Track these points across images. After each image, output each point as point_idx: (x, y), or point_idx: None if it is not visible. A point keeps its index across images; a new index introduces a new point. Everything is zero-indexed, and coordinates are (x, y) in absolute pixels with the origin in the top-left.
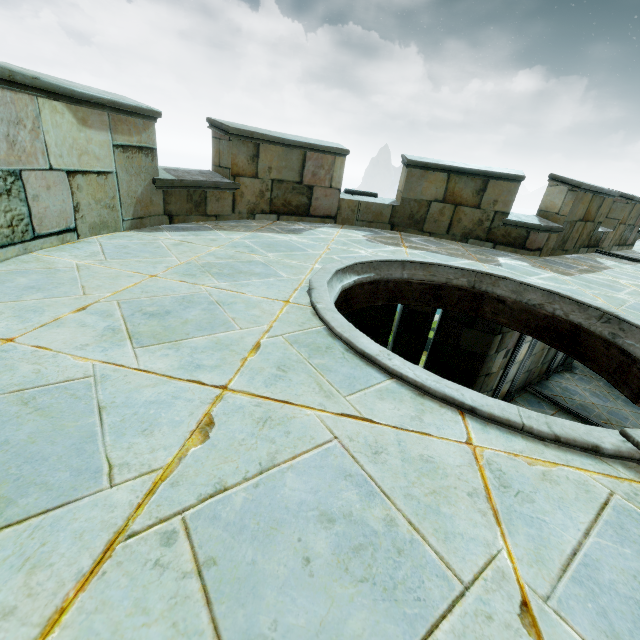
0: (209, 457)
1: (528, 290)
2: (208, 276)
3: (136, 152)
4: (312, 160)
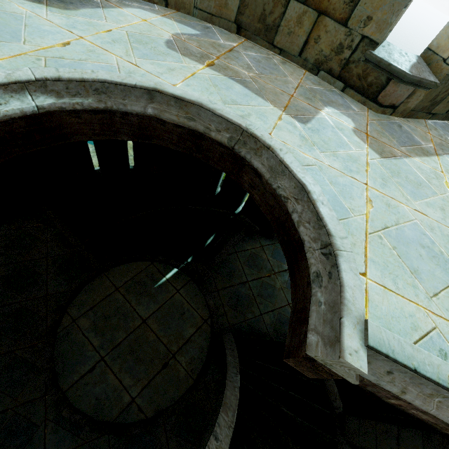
0: None
1: (285, 174)
2: None
3: None
4: None
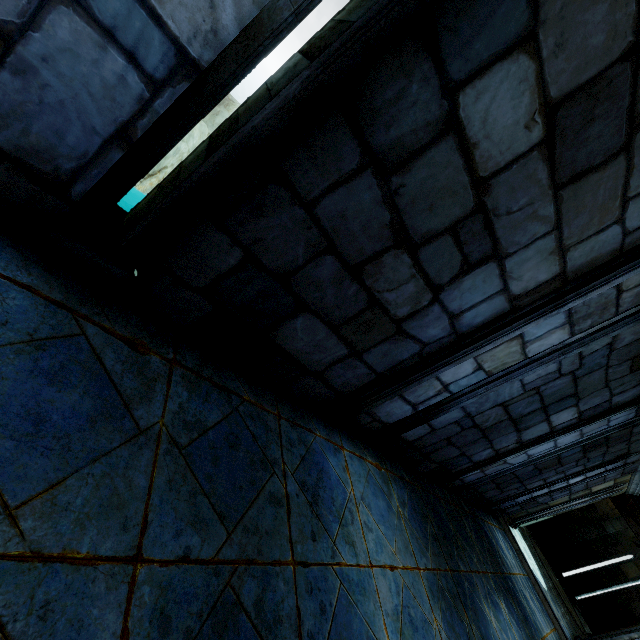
0: None
1: None
2: None
3: None
4: None
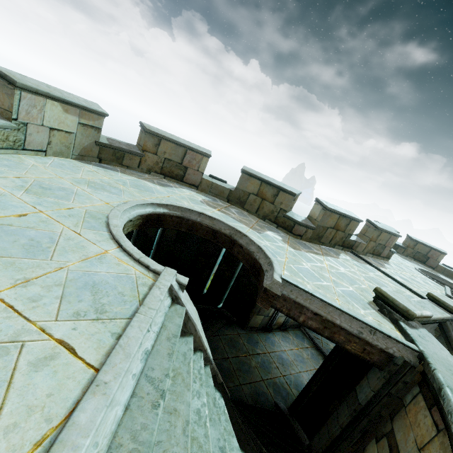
0: (15, 220)
1: (252, 244)
2: (86, 185)
3: (90, 128)
4: (190, 154)
